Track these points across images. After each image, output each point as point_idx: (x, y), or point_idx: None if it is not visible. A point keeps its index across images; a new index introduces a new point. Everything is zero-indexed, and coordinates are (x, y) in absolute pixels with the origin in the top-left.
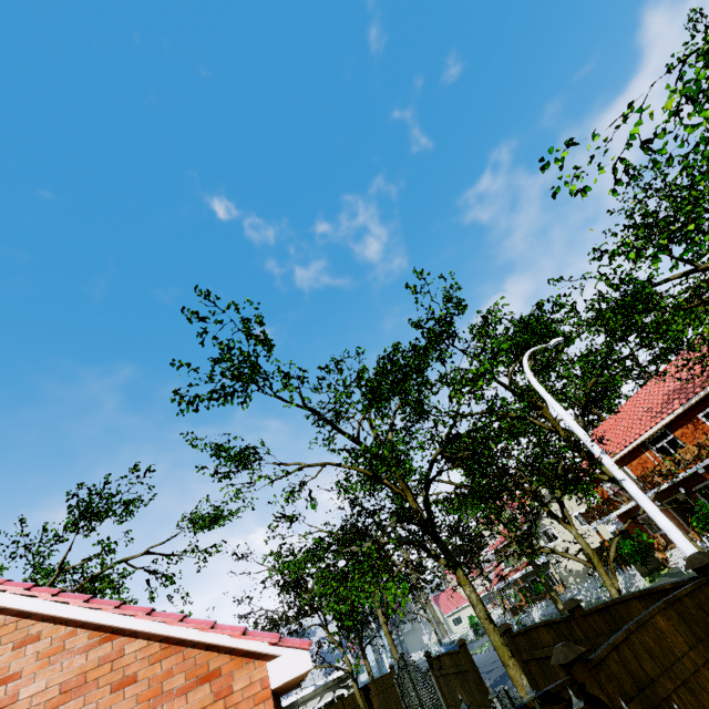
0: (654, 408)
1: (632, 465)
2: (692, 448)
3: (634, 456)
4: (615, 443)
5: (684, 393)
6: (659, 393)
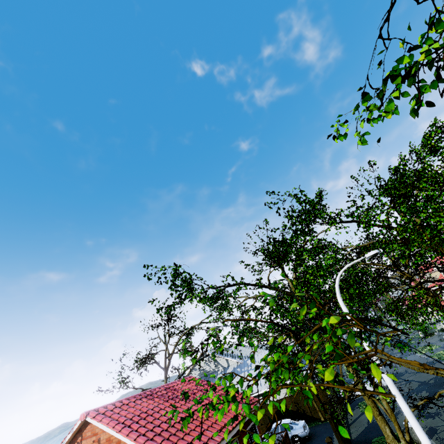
0: None
1: None
2: None
3: None
4: None
5: None
6: None
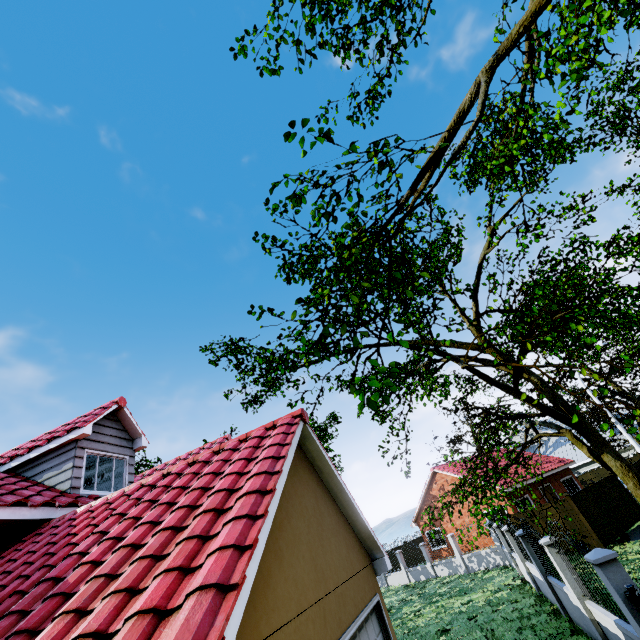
0: None
1: None
2: None
3: None
4: None
5: None
6: None
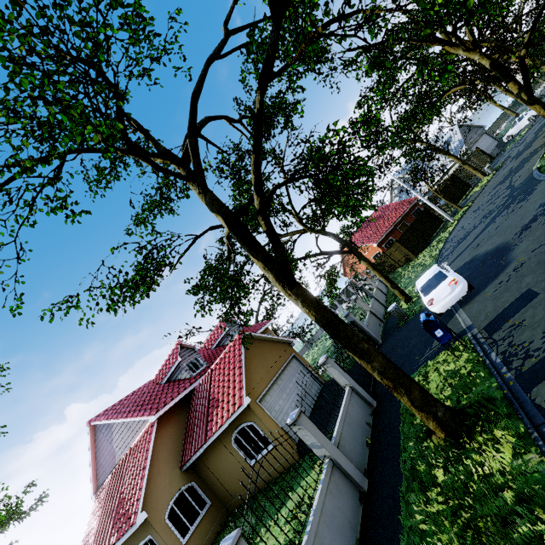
0: None
1: None
2: None
3: None
4: None
5: None
6: None
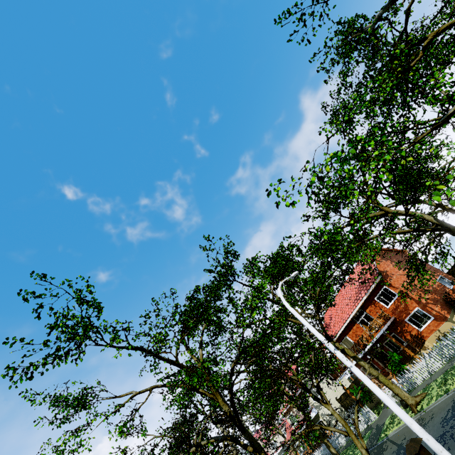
0: (352, 297)
1: (349, 334)
2: (377, 319)
3: (349, 329)
4: (338, 322)
5: (365, 286)
6: (353, 287)
